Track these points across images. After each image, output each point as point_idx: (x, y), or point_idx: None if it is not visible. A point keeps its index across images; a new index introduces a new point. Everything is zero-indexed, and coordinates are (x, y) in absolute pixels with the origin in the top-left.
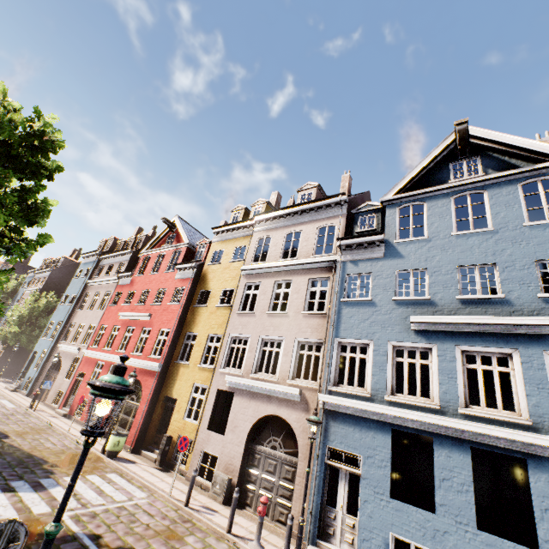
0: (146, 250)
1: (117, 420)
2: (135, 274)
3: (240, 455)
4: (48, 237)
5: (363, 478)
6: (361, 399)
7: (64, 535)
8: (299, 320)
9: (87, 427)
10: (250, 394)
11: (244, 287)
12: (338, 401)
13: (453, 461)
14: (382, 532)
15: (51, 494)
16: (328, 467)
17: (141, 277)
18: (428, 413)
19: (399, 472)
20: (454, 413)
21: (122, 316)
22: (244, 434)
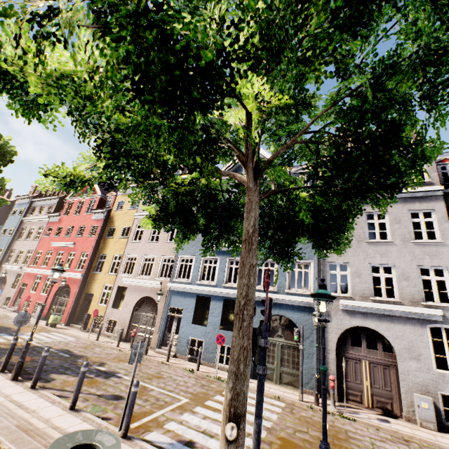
0: (70, 197)
1: (55, 310)
2: (62, 214)
3: (129, 318)
4: (6, 200)
5: (182, 318)
6: (187, 284)
7: (34, 346)
8: (164, 246)
9: (52, 280)
10: (136, 287)
11: (136, 226)
12: (176, 285)
13: (216, 305)
14: (187, 337)
15: (21, 337)
16: (169, 316)
17: (66, 217)
18: (211, 287)
19: (229, 328)
20: (221, 286)
21: (53, 244)
22: (131, 307)
